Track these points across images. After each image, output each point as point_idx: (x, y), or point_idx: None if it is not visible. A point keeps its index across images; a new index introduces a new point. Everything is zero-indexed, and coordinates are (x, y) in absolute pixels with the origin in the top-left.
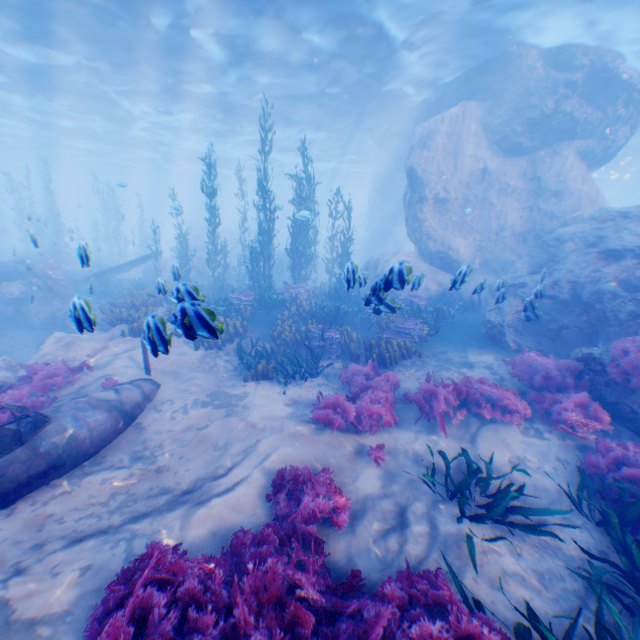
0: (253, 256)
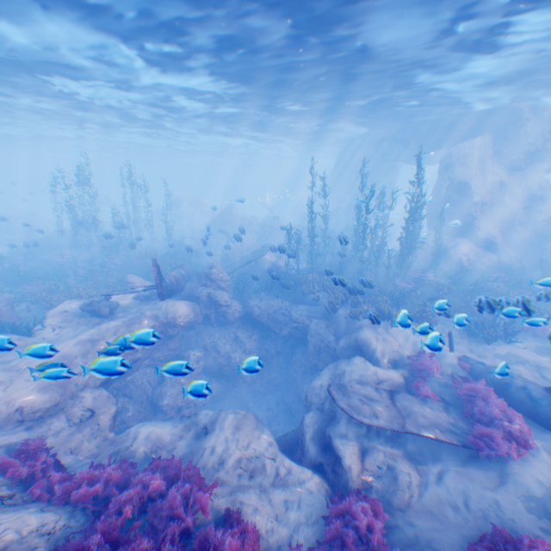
0: (400, 254)
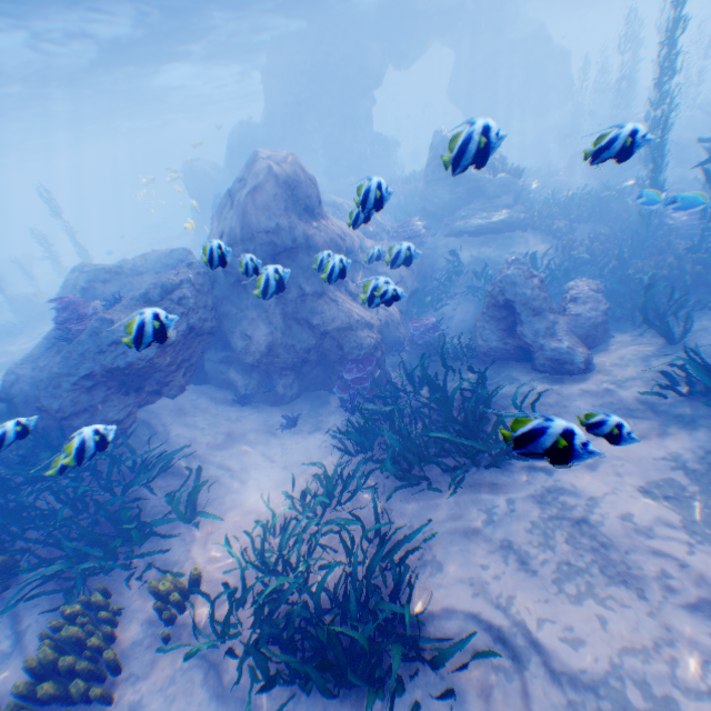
0: None
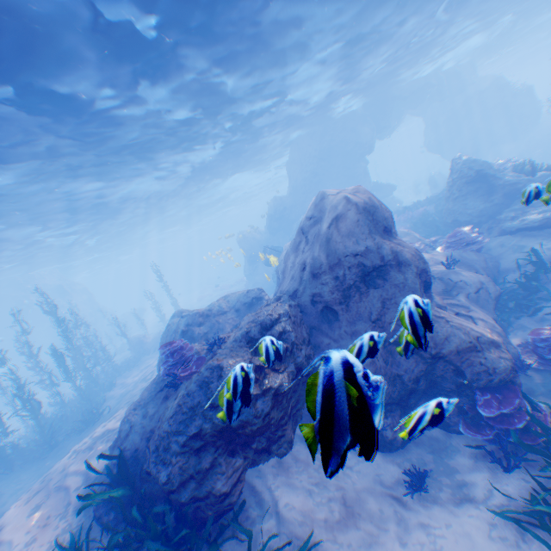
0: None
